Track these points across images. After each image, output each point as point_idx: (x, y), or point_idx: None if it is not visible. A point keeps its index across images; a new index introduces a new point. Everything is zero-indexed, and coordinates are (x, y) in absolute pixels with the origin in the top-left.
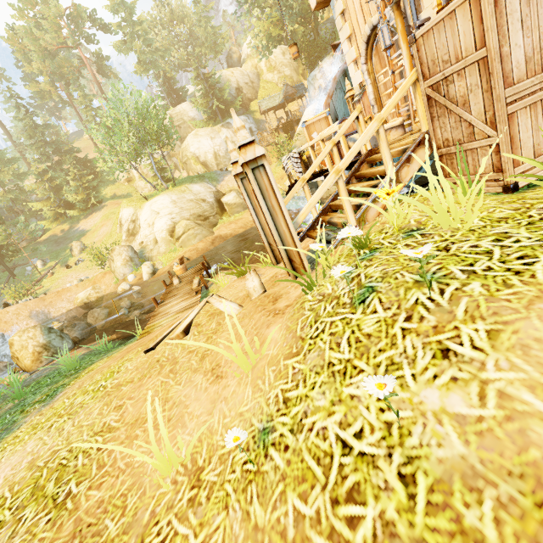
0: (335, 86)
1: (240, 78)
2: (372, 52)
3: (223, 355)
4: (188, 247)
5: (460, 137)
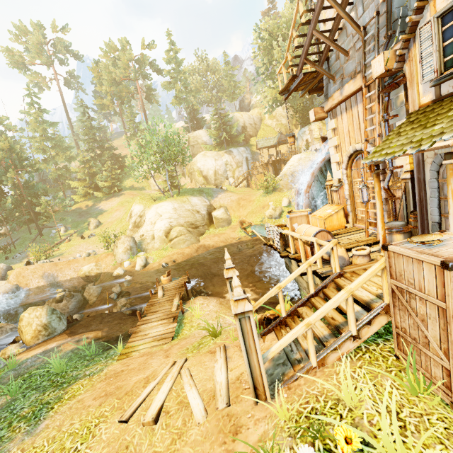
0: (319, 169)
1: (247, 120)
2: (352, 163)
3: None
4: (177, 249)
5: (416, 337)
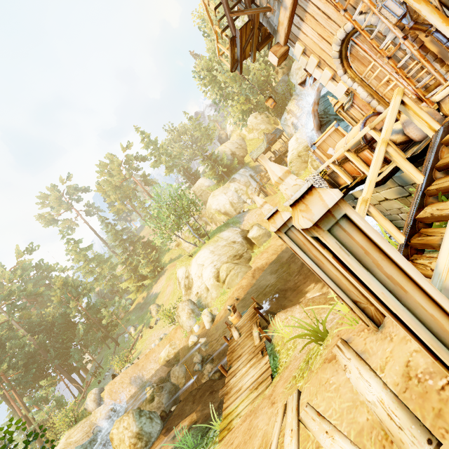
0: (317, 108)
1: (231, 147)
2: (347, 61)
3: None
4: (234, 287)
5: None
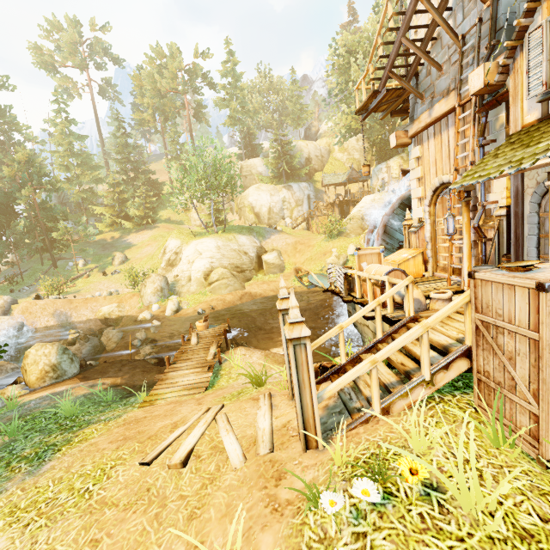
0: (396, 207)
1: (312, 151)
2: (437, 199)
3: (211, 531)
4: (217, 295)
5: (501, 381)
